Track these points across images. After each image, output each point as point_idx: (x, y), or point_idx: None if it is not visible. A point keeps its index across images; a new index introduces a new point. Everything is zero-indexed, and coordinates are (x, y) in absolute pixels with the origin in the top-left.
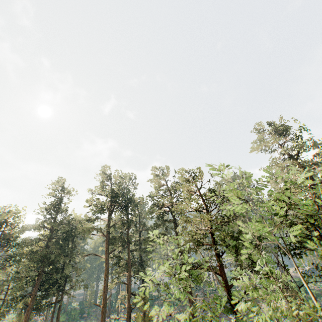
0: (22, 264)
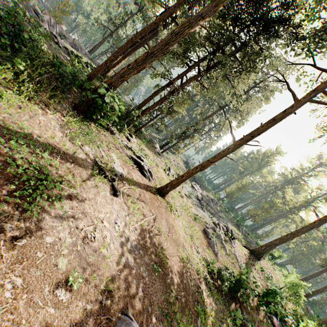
0: None
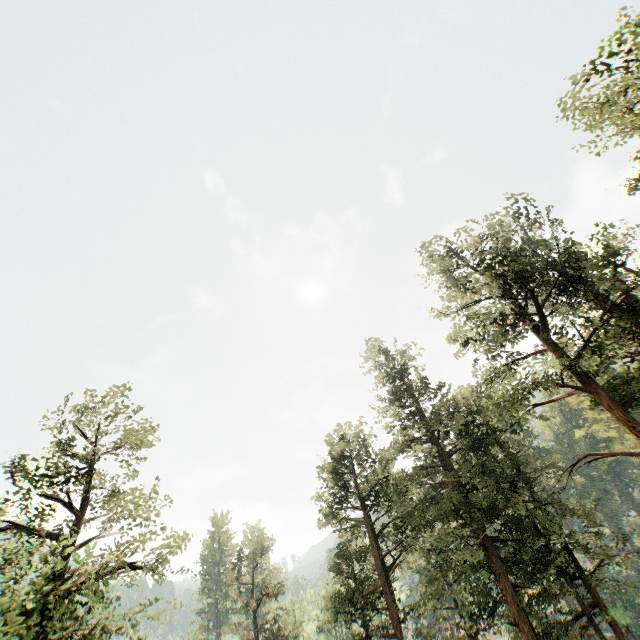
0: (429, 538)
